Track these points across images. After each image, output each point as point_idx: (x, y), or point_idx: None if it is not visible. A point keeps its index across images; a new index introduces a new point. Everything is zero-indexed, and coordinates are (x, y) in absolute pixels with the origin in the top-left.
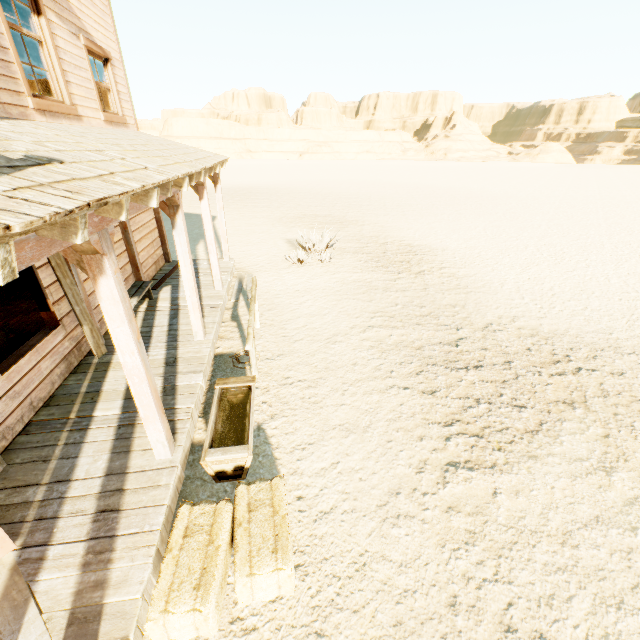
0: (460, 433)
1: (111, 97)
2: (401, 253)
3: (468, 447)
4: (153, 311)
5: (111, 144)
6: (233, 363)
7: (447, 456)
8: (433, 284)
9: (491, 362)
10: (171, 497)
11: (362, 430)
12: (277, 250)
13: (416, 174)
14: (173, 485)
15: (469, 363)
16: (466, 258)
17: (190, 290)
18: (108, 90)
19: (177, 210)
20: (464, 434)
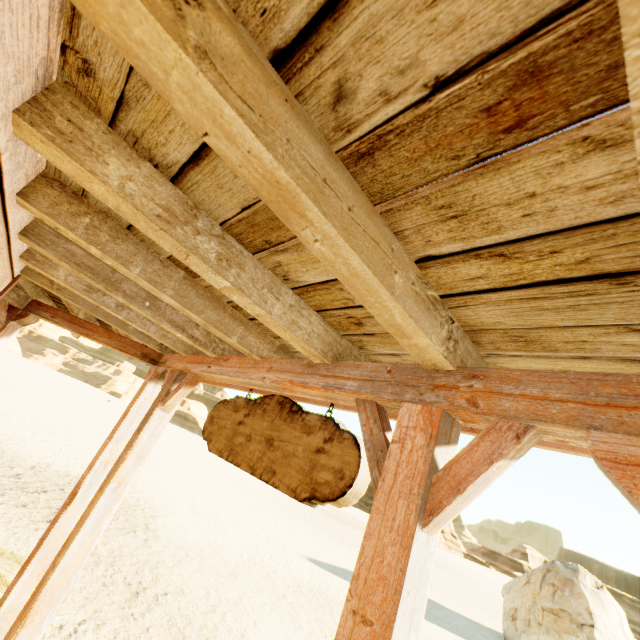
0: None
1: None
2: None
3: None
4: None
5: None
6: None
7: None
8: None
9: (52, 489)
10: None
11: None
12: None
13: None
14: None
15: (38, 489)
16: None
17: None
18: None
19: None
20: None
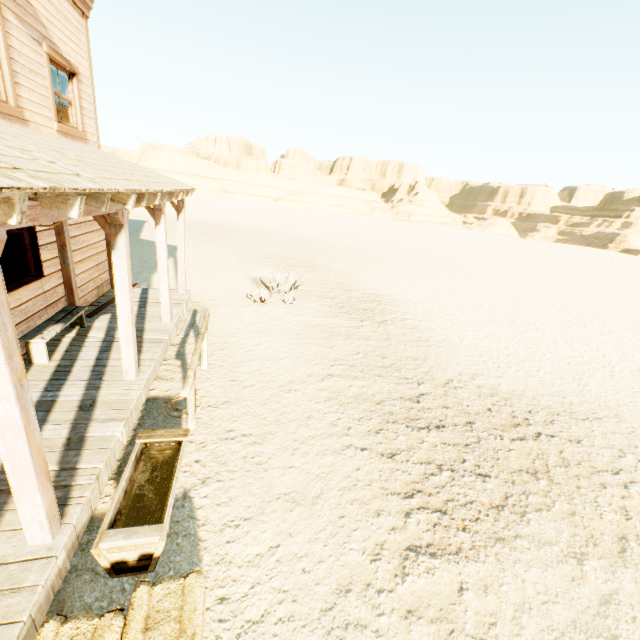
0: (421, 507)
1: (72, 110)
2: (365, 301)
3: (430, 526)
4: (81, 341)
5: (50, 149)
6: (168, 409)
7: (407, 538)
8: (395, 335)
9: (453, 422)
10: (38, 604)
11: (311, 501)
12: (239, 287)
13: (382, 230)
14: (43, 587)
15: (431, 422)
16: (427, 311)
17: (125, 321)
18: (70, 103)
19: (120, 230)
20: (426, 508)
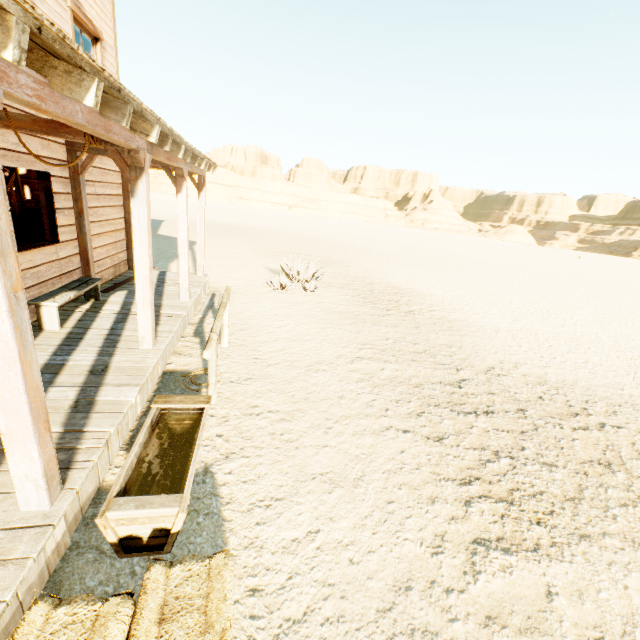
0: (483, 496)
1: None
2: (388, 293)
3: (497, 517)
4: (95, 312)
5: None
6: (186, 382)
7: (471, 529)
8: (425, 323)
9: (502, 408)
10: (28, 583)
11: (352, 483)
12: (258, 276)
13: (397, 235)
14: (34, 561)
15: (477, 407)
16: (455, 304)
17: (143, 280)
18: None
19: (140, 174)
20: (488, 497)
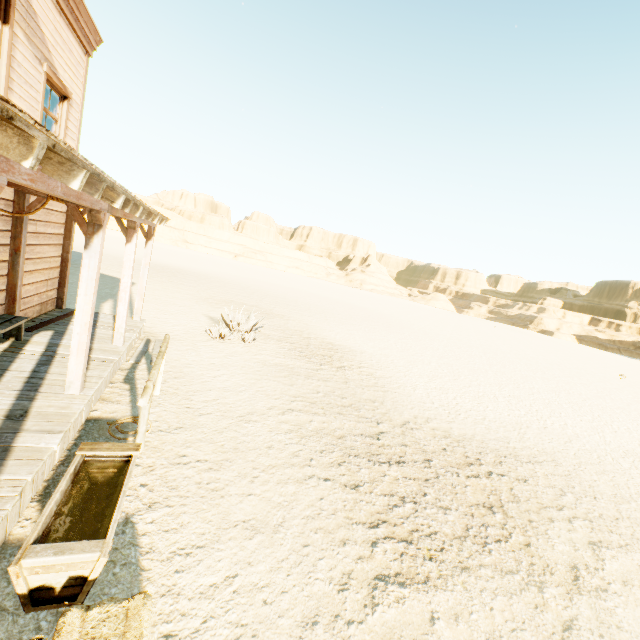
0: (388, 537)
1: (56, 128)
2: (324, 348)
3: (397, 555)
4: (15, 353)
5: None
6: (112, 430)
7: (375, 567)
8: (353, 379)
9: (412, 458)
10: None
11: (272, 529)
12: (197, 323)
13: (337, 293)
14: None
15: (391, 457)
16: (382, 362)
17: (82, 325)
18: (55, 121)
19: (98, 230)
20: (392, 538)
